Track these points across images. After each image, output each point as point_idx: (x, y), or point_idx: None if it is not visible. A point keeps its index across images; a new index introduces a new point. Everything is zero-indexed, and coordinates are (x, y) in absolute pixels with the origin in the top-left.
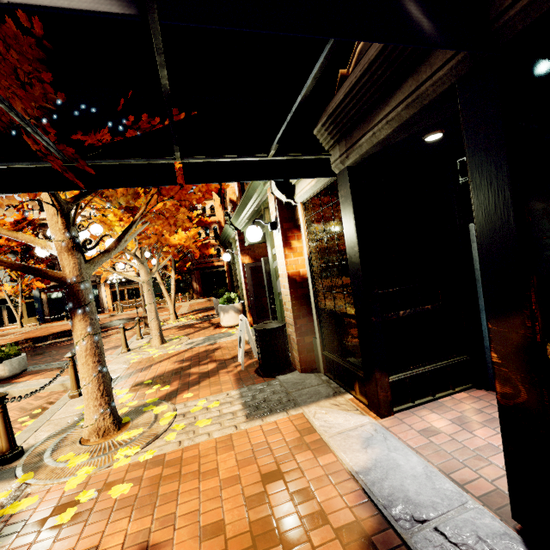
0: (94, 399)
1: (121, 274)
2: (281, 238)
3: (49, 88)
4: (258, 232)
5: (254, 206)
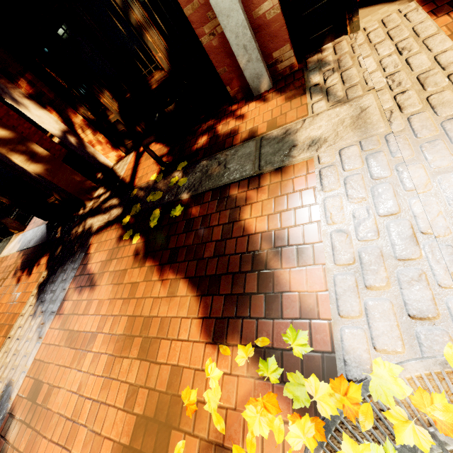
0: None
1: None
2: None
3: None
4: None
5: None
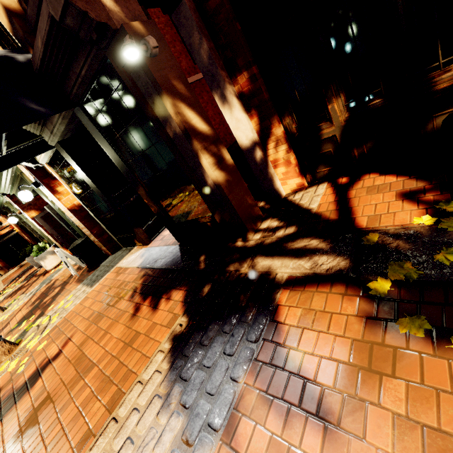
0: None
1: None
2: (48, 190)
3: None
4: (28, 194)
5: (10, 174)
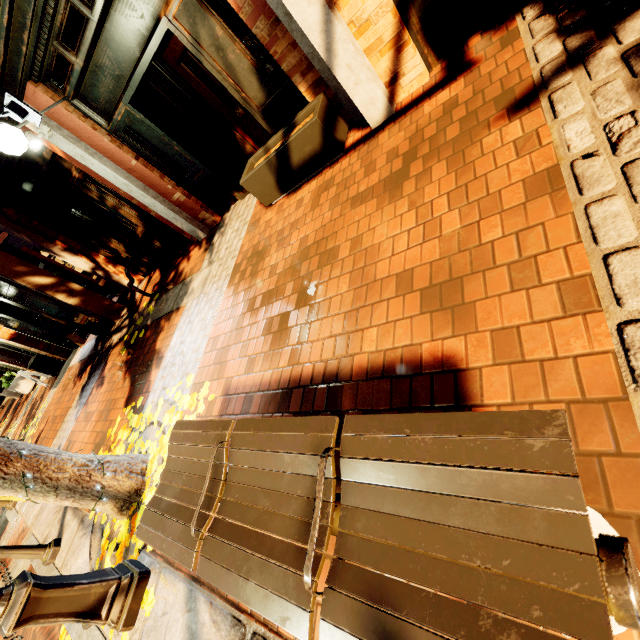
0: None
1: None
2: None
3: None
4: None
5: None
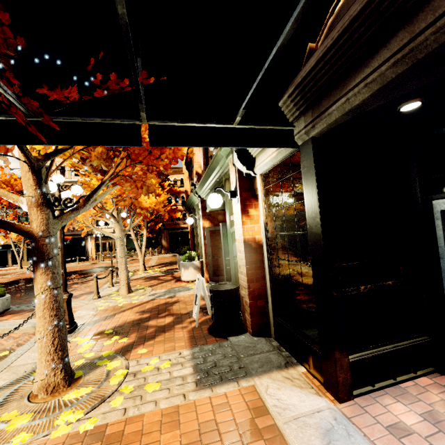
0: (47, 353)
1: (99, 230)
2: (239, 206)
3: (8, 32)
4: (218, 199)
5: (216, 177)
